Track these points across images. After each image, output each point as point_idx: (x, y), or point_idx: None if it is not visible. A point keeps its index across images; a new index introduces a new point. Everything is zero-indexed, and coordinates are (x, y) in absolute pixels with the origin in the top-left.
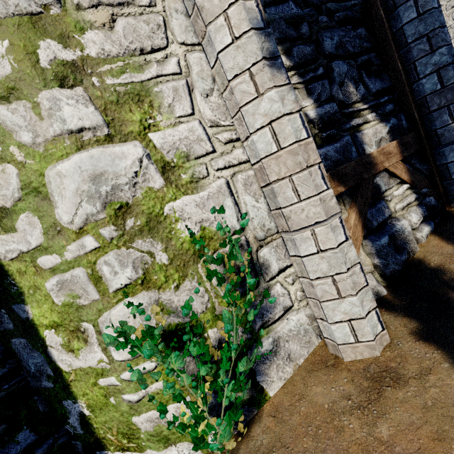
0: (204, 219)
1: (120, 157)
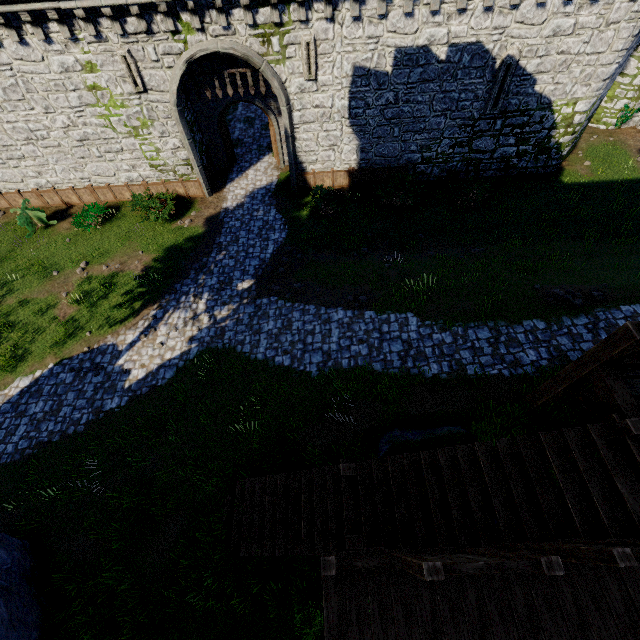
0: None
1: None
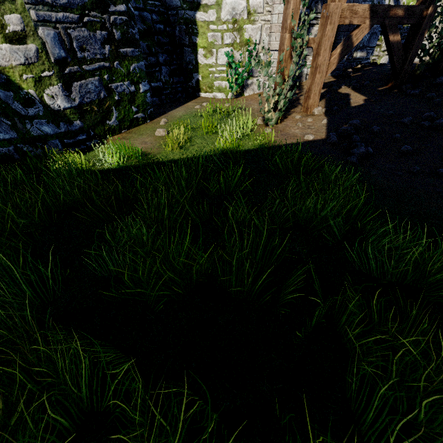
0: (251, 35)
1: (240, 4)
